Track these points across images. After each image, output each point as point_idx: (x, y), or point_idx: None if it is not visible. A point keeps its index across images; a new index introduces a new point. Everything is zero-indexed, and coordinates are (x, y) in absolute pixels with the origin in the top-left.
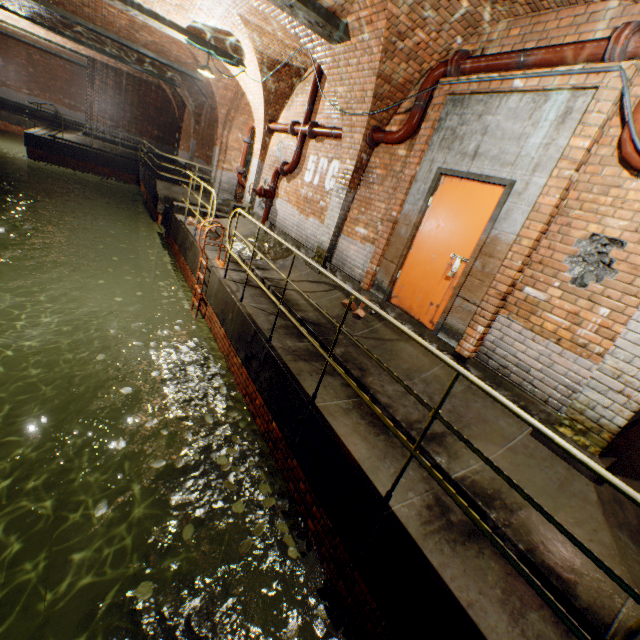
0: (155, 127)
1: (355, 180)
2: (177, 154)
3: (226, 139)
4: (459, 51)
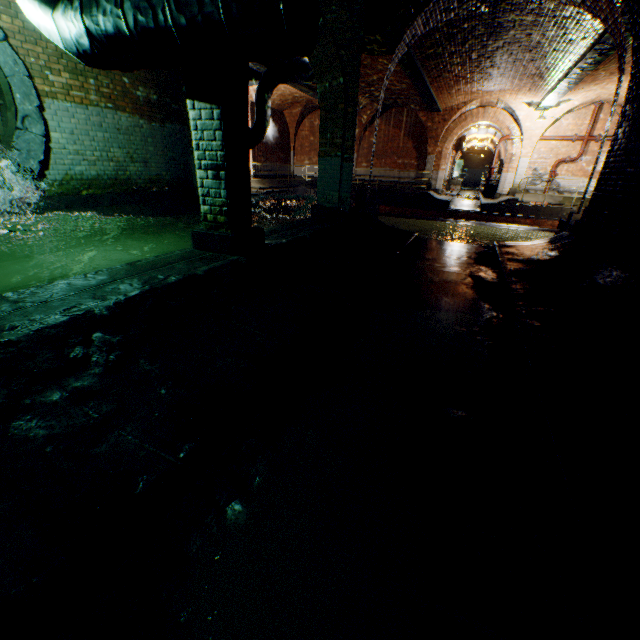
0: (281, 151)
1: None
2: (293, 169)
3: (444, 149)
4: None
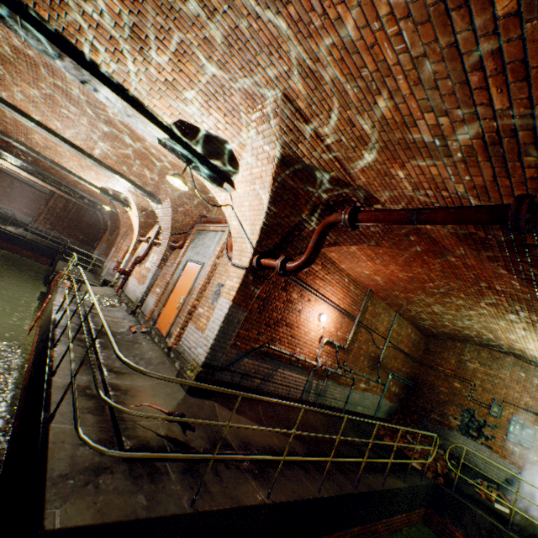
0: (83, 234)
1: (163, 264)
2: (93, 252)
3: (122, 244)
4: (201, 215)
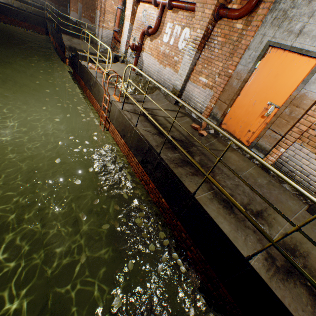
0: None
1: (202, 44)
2: (69, 13)
3: (104, 5)
4: None
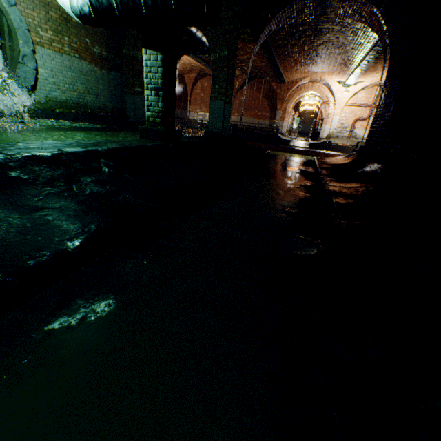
0: (181, 101)
1: None
2: (189, 115)
3: (287, 107)
4: None
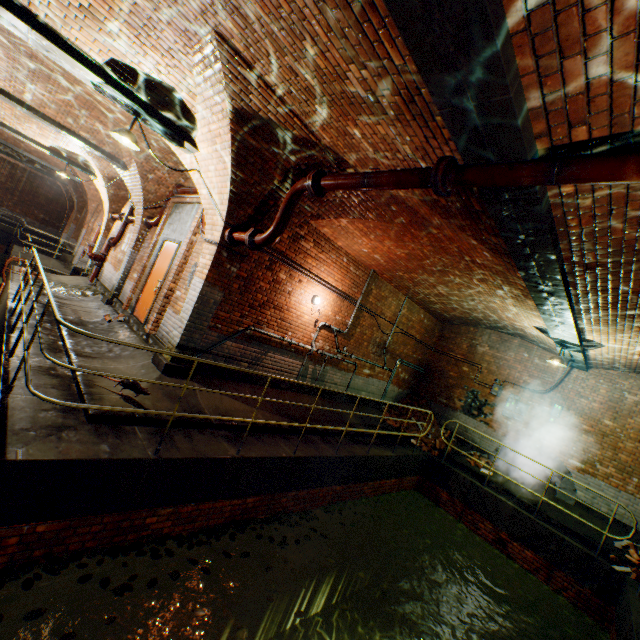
0: (43, 211)
1: (139, 246)
2: (61, 235)
3: (93, 224)
4: (178, 184)
